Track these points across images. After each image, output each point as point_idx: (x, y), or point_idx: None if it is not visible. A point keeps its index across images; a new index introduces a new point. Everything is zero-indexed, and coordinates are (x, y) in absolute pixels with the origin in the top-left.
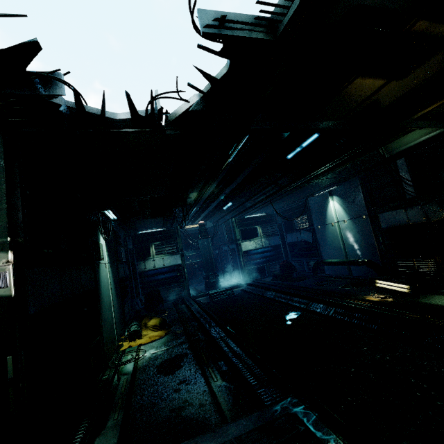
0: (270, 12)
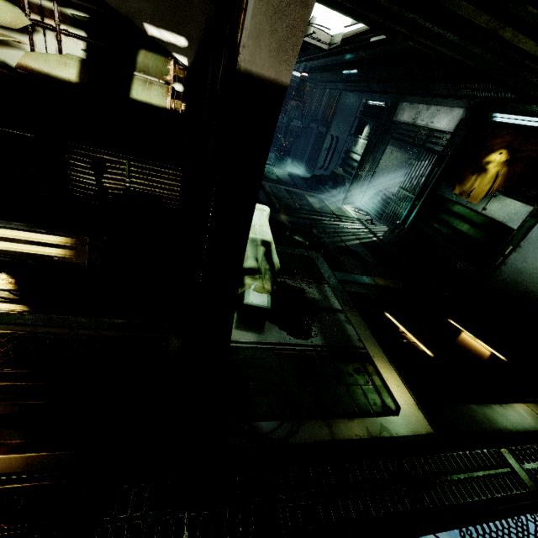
0: (314, 38)
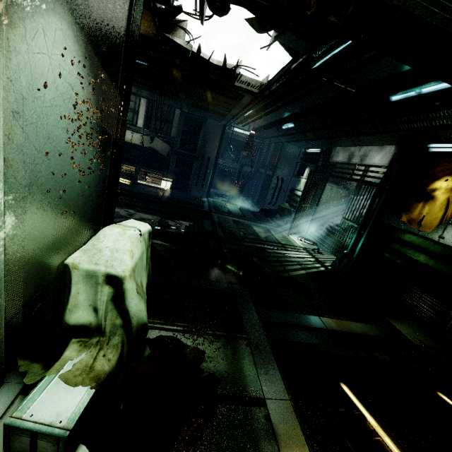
0: (243, 82)
